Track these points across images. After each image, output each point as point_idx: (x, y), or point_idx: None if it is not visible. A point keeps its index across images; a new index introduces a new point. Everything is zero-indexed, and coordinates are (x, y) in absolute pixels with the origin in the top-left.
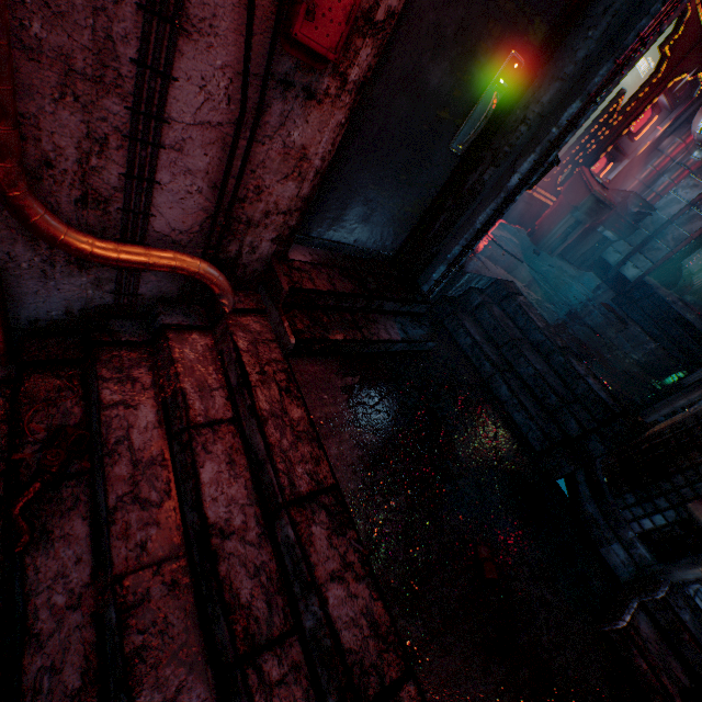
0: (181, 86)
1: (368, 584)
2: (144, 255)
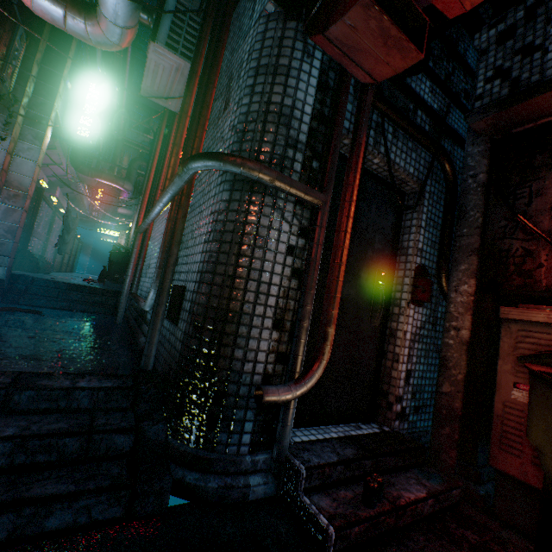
0: None
1: None
2: None
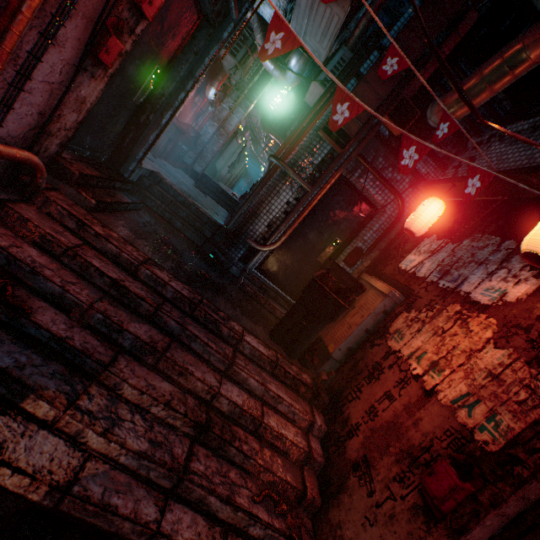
0: (43, 65)
1: (180, 282)
2: (15, 152)
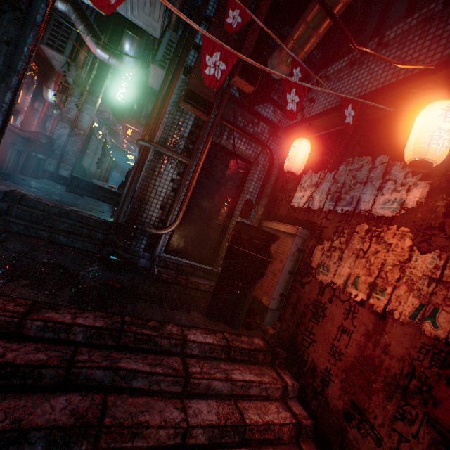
0: None
1: (88, 312)
2: None
